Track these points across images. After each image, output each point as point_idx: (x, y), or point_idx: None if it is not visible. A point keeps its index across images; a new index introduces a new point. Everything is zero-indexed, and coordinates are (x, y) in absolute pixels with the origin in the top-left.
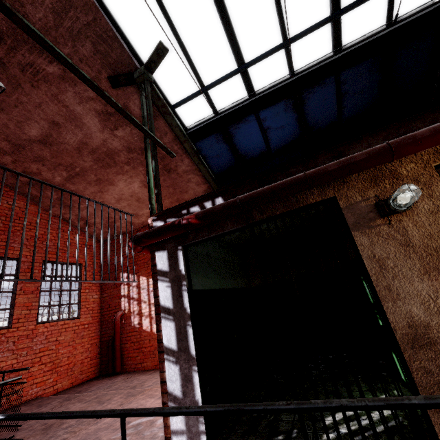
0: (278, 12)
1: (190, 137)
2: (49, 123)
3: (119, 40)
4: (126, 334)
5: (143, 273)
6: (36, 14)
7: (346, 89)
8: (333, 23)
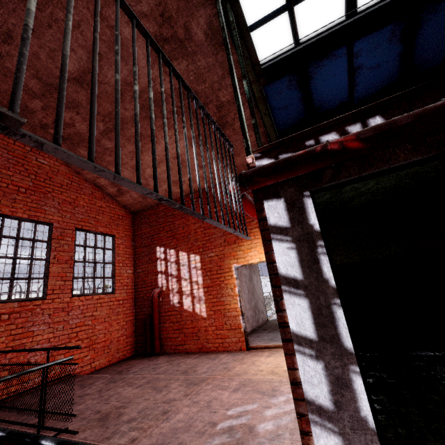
0: None
1: None
2: (89, 53)
3: None
4: (165, 313)
5: (182, 248)
6: None
7: None
8: None
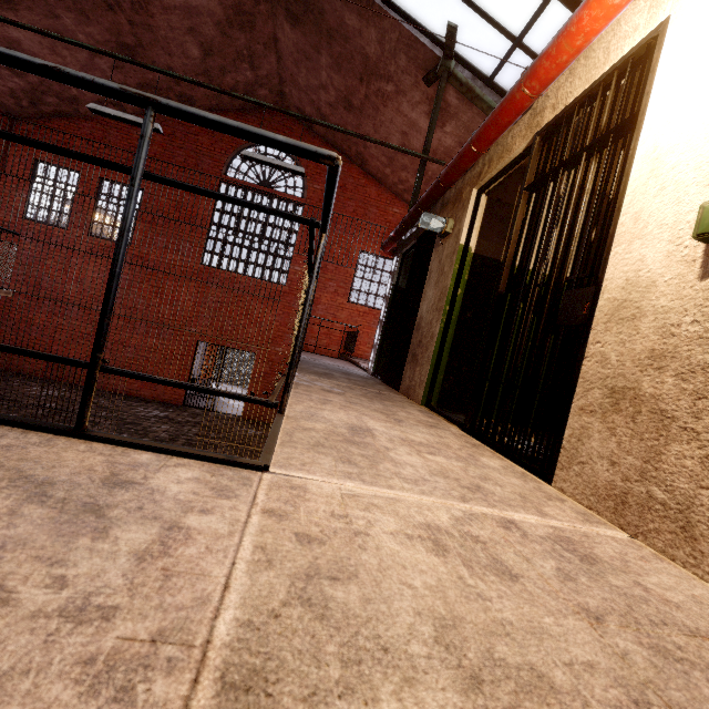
0: None
1: None
2: (401, 134)
3: (419, 40)
4: None
5: None
6: (371, 51)
7: None
8: None
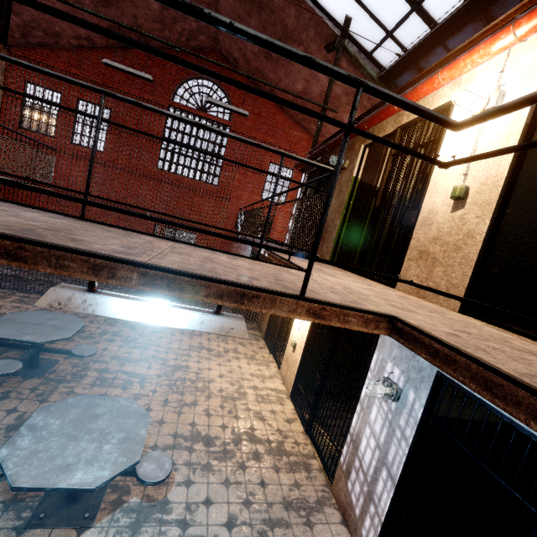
0: None
1: (385, 78)
2: (305, 81)
3: (325, 22)
4: None
5: None
6: (290, 22)
7: None
8: None
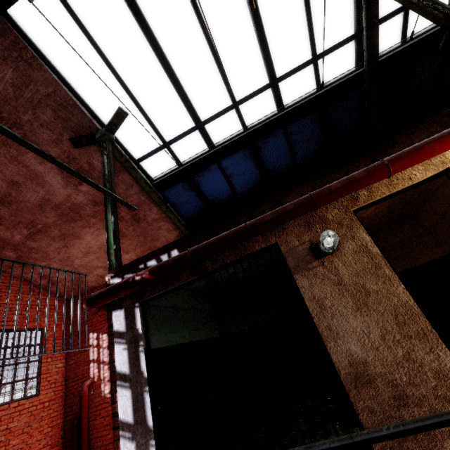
0: (224, 81)
1: (156, 187)
2: (8, 183)
3: (79, 107)
4: (95, 407)
5: None
6: None
7: (295, 139)
8: (272, 88)
